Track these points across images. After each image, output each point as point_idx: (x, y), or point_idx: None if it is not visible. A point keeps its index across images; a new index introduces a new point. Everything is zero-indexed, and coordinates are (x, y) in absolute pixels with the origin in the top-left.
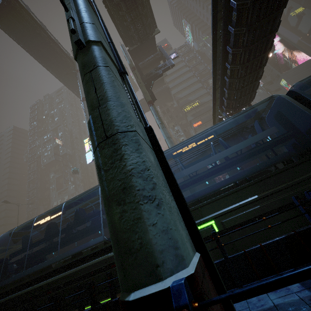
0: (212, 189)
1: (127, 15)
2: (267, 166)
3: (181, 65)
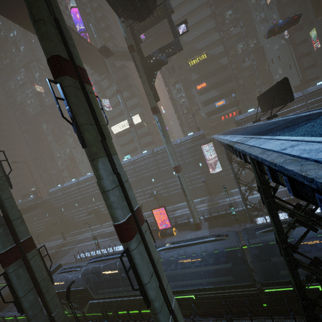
0: (195, 282)
1: None
2: (221, 280)
3: None
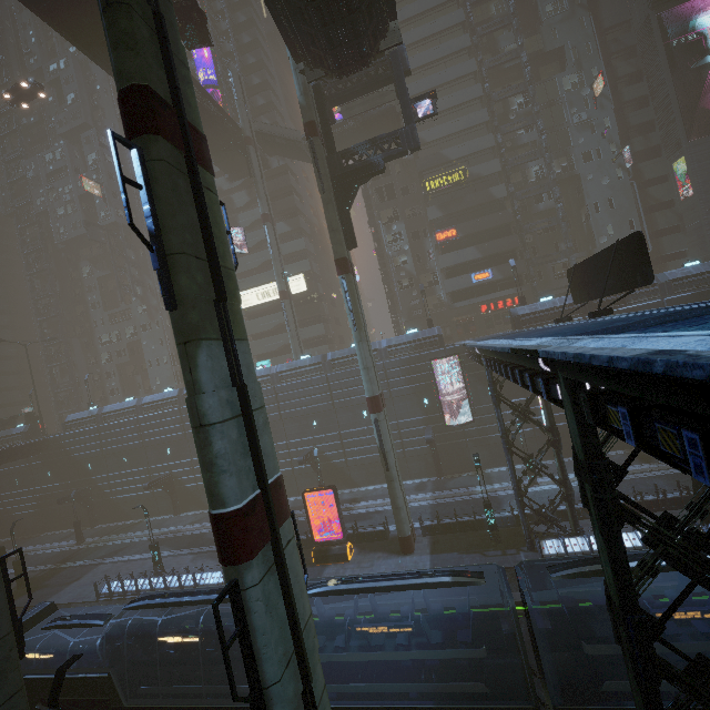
0: (392, 689)
1: (311, 9)
2: (456, 690)
3: (450, 20)
